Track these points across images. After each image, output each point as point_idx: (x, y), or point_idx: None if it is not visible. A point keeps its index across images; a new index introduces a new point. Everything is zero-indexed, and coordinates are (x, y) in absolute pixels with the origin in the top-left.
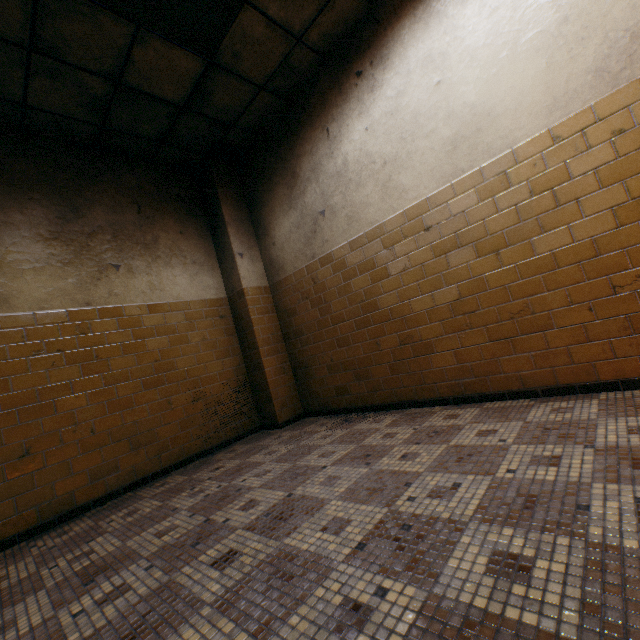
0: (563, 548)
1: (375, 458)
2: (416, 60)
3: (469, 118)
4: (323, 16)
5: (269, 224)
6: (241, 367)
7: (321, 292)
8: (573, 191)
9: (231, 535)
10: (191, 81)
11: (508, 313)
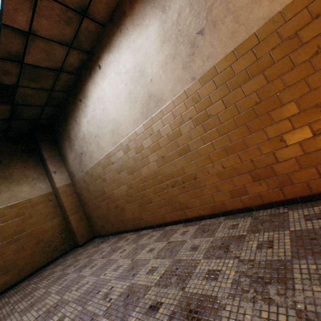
0: (77, 311)
1: (85, 267)
2: (95, 98)
3: (114, 123)
4: (58, 82)
5: (66, 156)
6: (63, 221)
7: (88, 186)
8: (146, 153)
9: (12, 316)
10: (8, 111)
11: (141, 196)
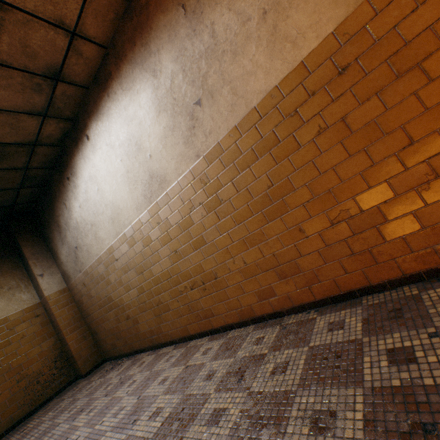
0: None
1: (82, 413)
2: (87, 177)
3: (113, 208)
4: (34, 158)
5: (57, 251)
6: (57, 343)
7: (89, 291)
8: (155, 247)
9: None
10: None
11: (156, 303)
